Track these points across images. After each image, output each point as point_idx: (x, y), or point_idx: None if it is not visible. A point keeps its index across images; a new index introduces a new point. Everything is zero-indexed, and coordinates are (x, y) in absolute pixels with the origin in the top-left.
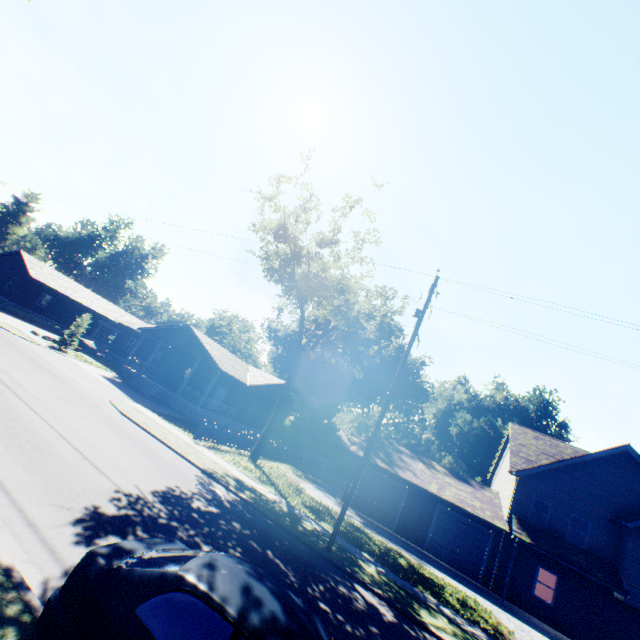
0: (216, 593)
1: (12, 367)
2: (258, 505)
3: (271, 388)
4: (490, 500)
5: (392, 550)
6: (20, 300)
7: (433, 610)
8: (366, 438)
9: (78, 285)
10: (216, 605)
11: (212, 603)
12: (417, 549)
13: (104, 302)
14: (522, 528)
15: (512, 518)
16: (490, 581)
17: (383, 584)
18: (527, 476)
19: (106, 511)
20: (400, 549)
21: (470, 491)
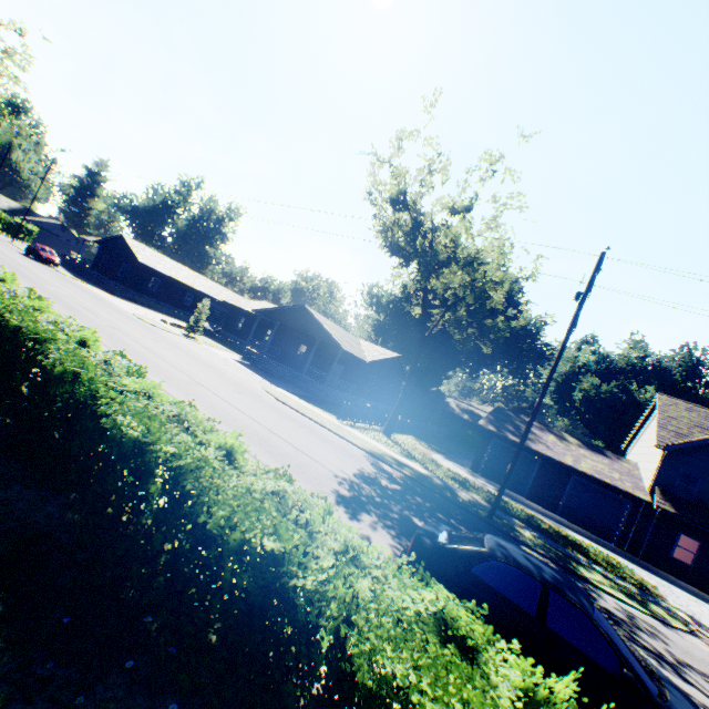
0: (519, 563)
1: (189, 366)
2: (421, 481)
3: (385, 362)
4: (629, 472)
5: (532, 516)
6: (134, 286)
7: (587, 567)
8: (491, 411)
9: (177, 264)
10: (524, 570)
11: (521, 569)
12: (550, 514)
13: (202, 279)
14: (666, 499)
15: (655, 490)
16: (625, 543)
17: (542, 546)
18: (676, 450)
19: (344, 494)
20: (537, 515)
21: (606, 463)
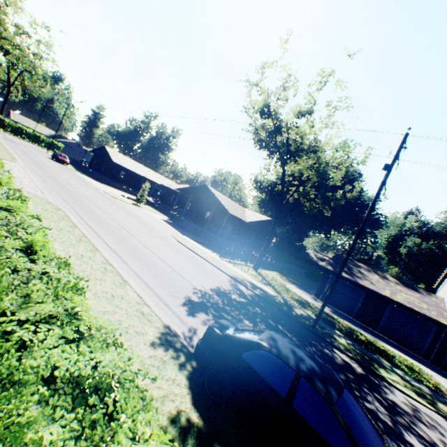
0: (281, 353)
1: (123, 219)
2: (266, 298)
3: (261, 223)
4: (435, 304)
5: (354, 330)
6: (110, 176)
7: (388, 370)
8: (332, 257)
9: (137, 163)
10: (283, 359)
11: (281, 358)
12: (371, 330)
13: (152, 172)
14: None
15: None
16: (430, 357)
17: (352, 351)
18: None
19: (194, 299)
20: (359, 330)
21: (418, 296)
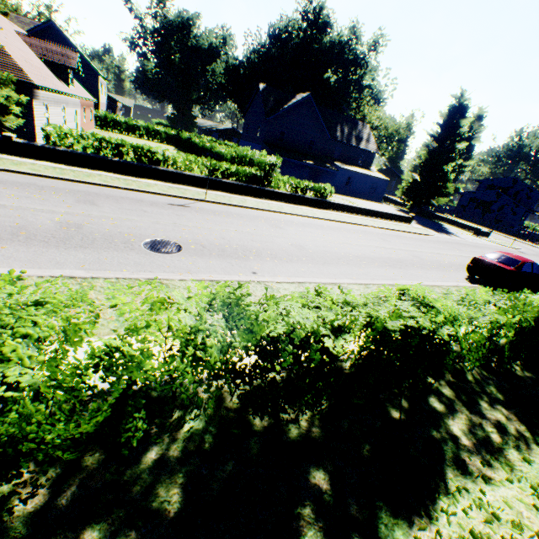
0: None
1: None
2: None
3: None
4: None
5: None
6: None
7: None
8: None
9: None
10: None
11: None
12: None
13: None
14: None
15: None
16: None
17: None
18: None
19: None
20: None
21: None
